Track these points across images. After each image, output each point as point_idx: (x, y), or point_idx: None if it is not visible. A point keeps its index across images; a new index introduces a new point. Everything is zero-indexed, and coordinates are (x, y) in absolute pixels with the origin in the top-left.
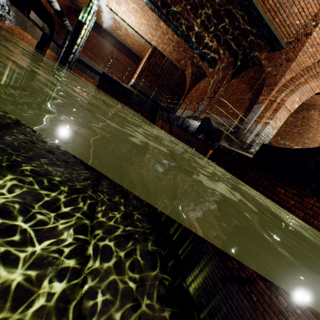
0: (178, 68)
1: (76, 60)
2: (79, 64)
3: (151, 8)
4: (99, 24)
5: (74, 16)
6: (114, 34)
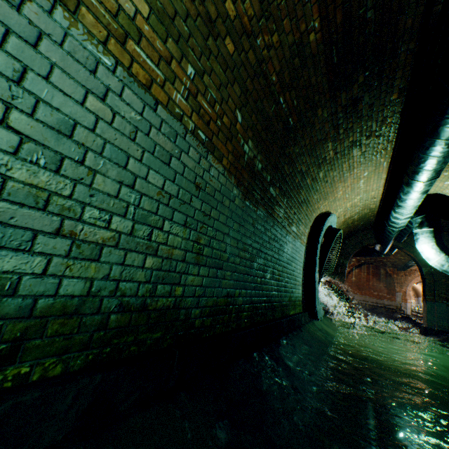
0: None
1: None
2: None
3: None
4: None
5: None
6: None
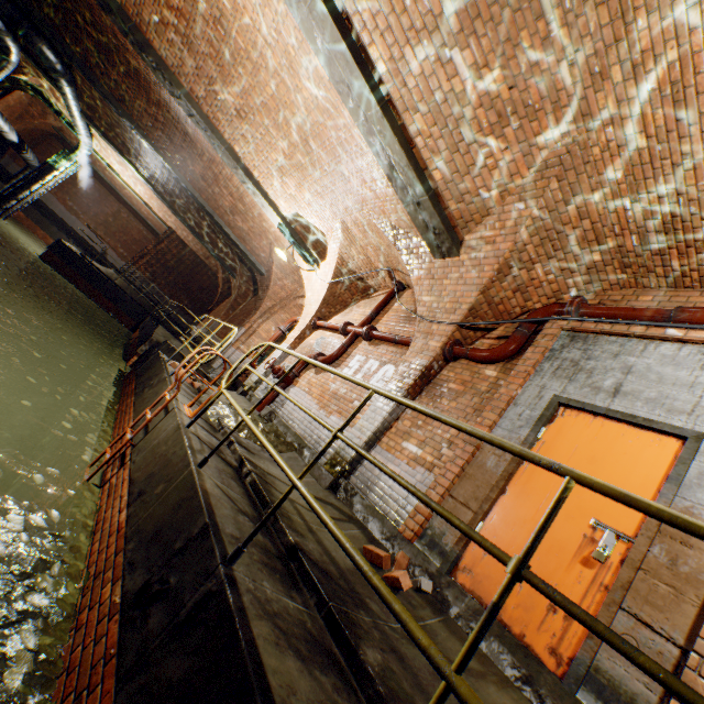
0: (208, 266)
1: (38, 205)
2: (40, 214)
3: (151, 189)
4: (98, 172)
5: (60, 144)
6: (121, 191)
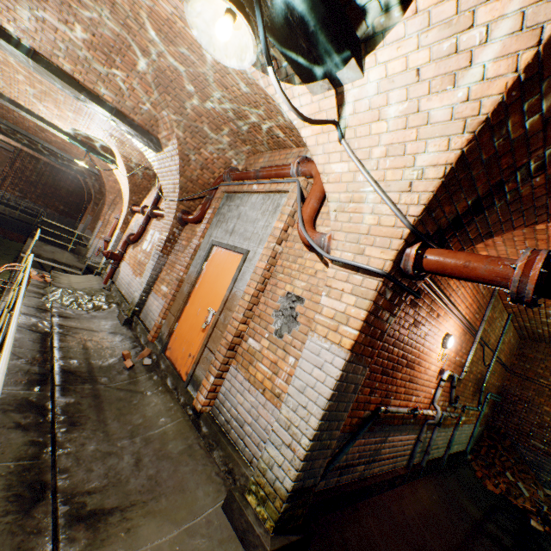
0: (66, 172)
1: None
2: None
3: None
4: None
5: None
6: None
